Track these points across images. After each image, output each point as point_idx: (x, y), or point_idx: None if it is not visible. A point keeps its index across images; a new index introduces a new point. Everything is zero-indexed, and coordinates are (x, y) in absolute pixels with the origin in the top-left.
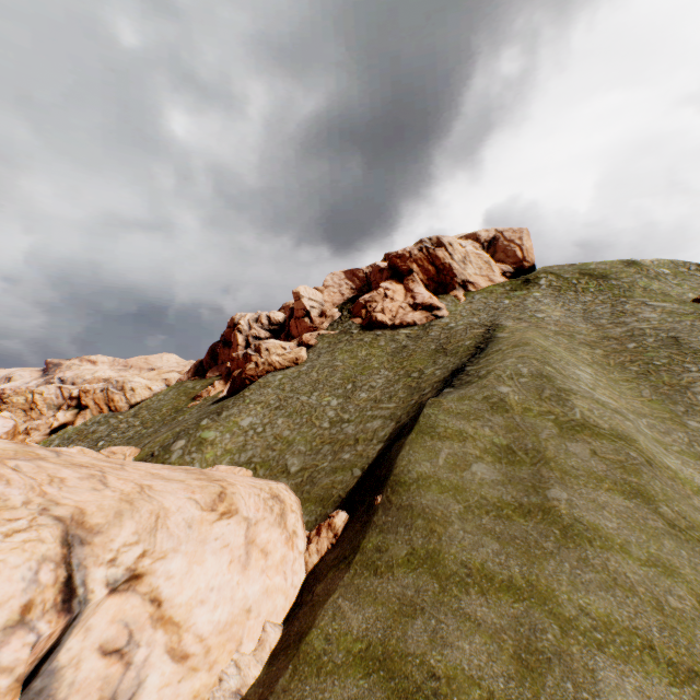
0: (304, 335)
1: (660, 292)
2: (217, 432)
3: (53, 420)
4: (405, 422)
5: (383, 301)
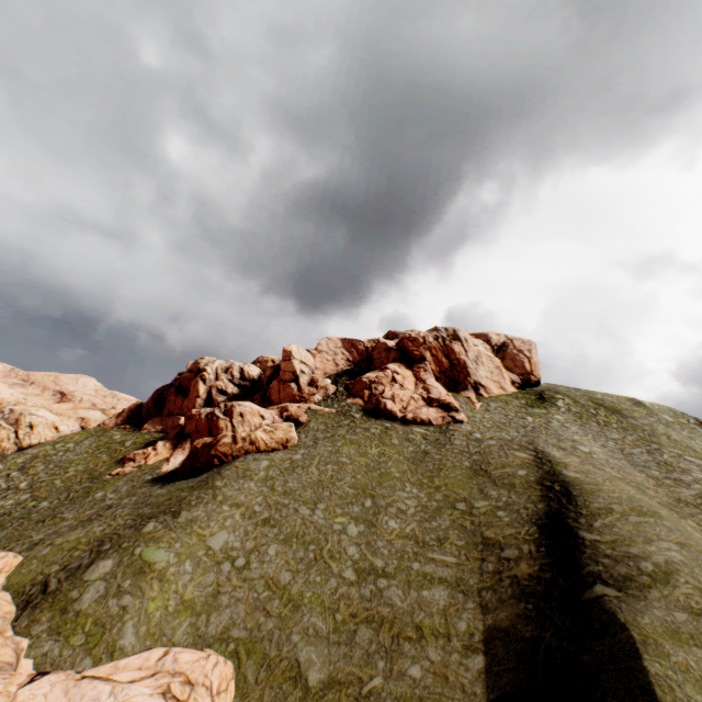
0: (291, 405)
1: (685, 445)
2: (169, 555)
3: None
4: (519, 625)
5: (391, 385)
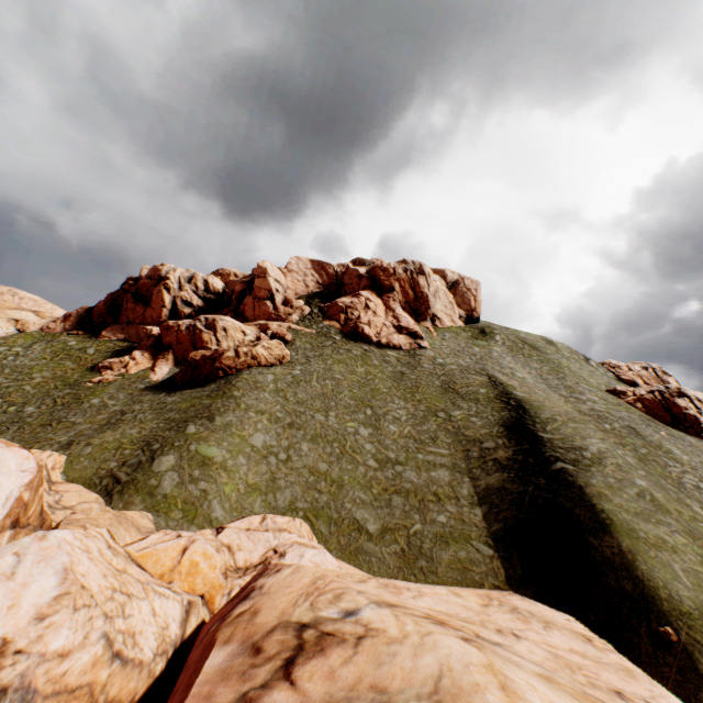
0: (271, 323)
1: (579, 375)
2: (222, 451)
3: None
4: (508, 488)
5: (366, 312)
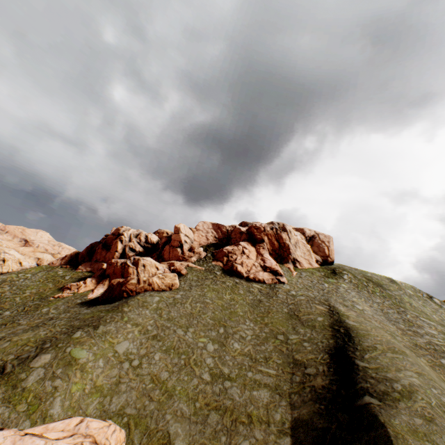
0: (176, 262)
1: (420, 310)
2: (89, 354)
3: None
4: (315, 419)
5: (241, 256)
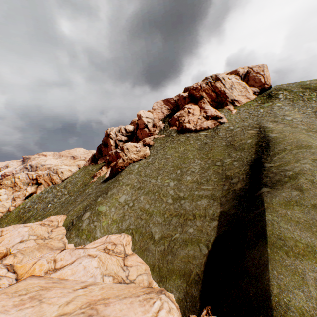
0: (146, 138)
1: None
2: (106, 207)
3: (25, 192)
4: (230, 209)
5: (188, 116)
